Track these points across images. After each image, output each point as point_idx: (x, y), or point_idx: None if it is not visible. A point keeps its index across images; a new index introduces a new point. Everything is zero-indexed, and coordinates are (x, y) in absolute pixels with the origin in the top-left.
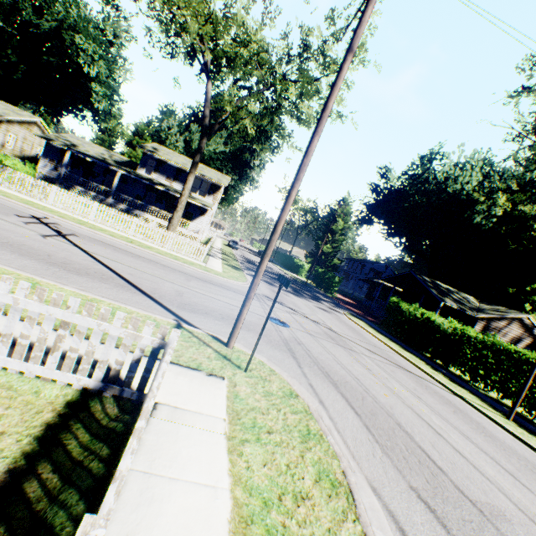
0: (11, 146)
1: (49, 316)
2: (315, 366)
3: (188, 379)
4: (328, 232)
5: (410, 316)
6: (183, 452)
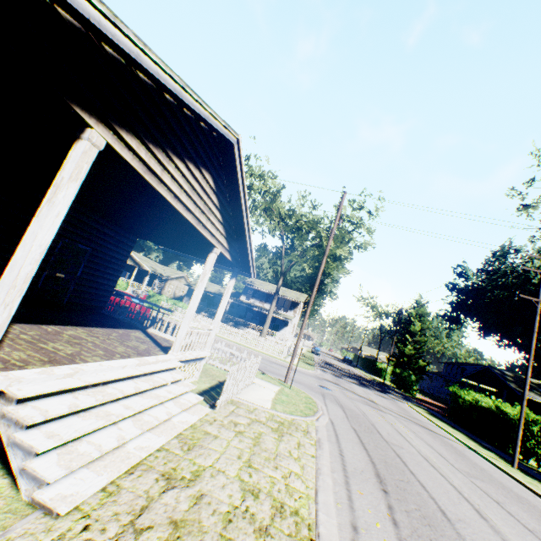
0: (170, 292)
1: (229, 351)
2: (335, 401)
3: (265, 382)
4: (407, 333)
5: (467, 402)
6: (262, 389)
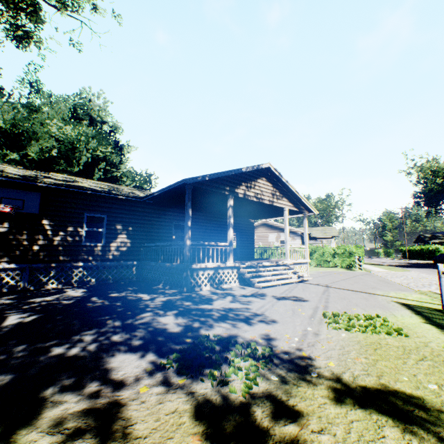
0: None
1: None
2: None
3: None
4: None
5: (404, 250)
6: None
